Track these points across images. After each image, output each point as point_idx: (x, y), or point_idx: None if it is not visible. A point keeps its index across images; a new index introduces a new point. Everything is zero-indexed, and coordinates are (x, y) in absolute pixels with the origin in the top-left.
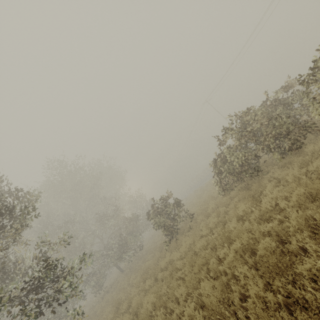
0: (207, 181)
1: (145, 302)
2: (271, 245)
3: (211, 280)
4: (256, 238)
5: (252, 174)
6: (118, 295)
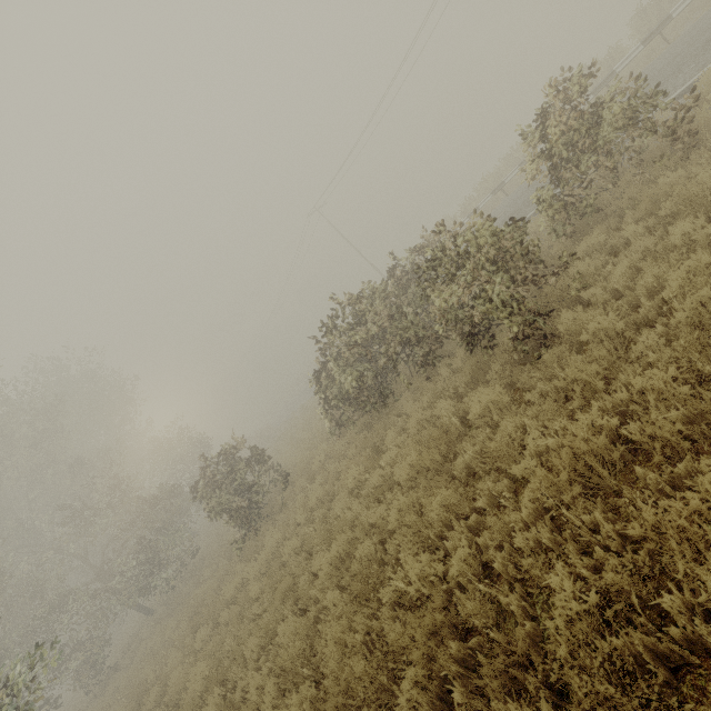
0: None
1: (191, 681)
2: (370, 551)
3: (294, 619)
4: (358, 537)
5: (375, 404)
6: (140, 674)
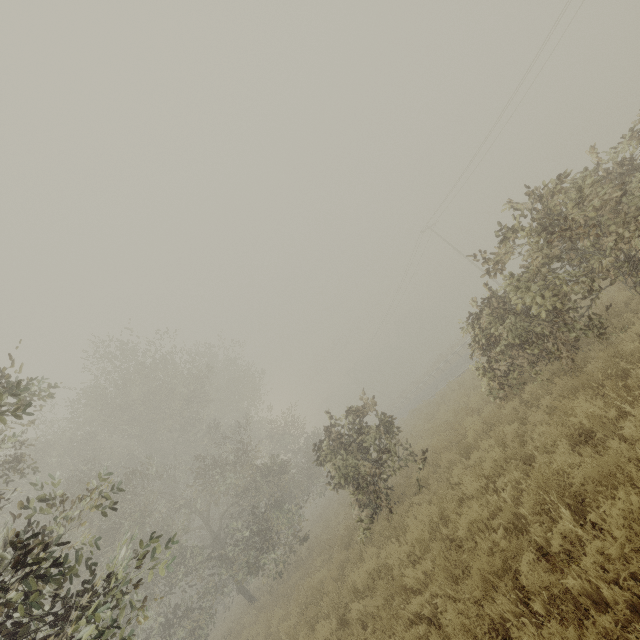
0: (440, 388)
1: None
2: None
3: (554, 626)
4: None
5: (588, 331)
6: None
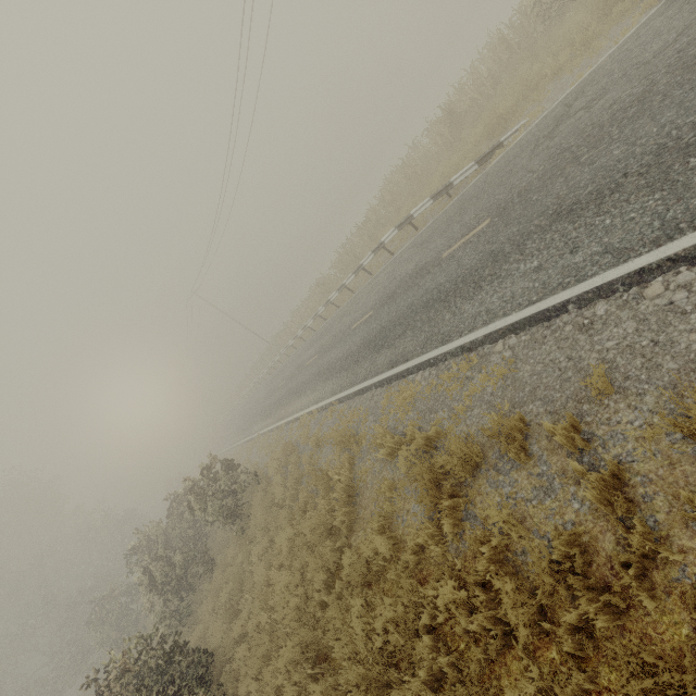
0: (218, 456)
1: None
2: None
3: None
4: None
5: None
6: None
